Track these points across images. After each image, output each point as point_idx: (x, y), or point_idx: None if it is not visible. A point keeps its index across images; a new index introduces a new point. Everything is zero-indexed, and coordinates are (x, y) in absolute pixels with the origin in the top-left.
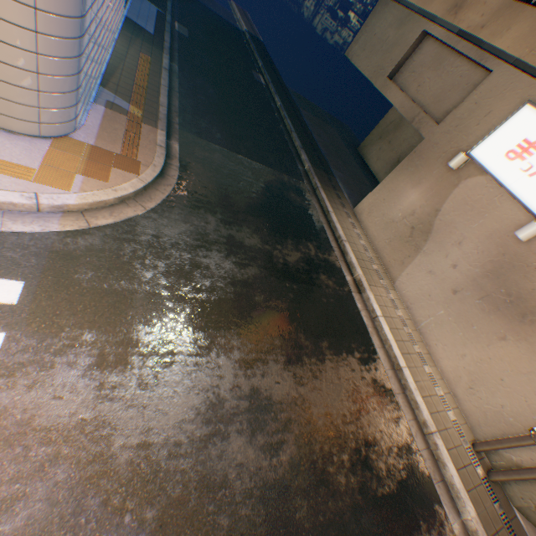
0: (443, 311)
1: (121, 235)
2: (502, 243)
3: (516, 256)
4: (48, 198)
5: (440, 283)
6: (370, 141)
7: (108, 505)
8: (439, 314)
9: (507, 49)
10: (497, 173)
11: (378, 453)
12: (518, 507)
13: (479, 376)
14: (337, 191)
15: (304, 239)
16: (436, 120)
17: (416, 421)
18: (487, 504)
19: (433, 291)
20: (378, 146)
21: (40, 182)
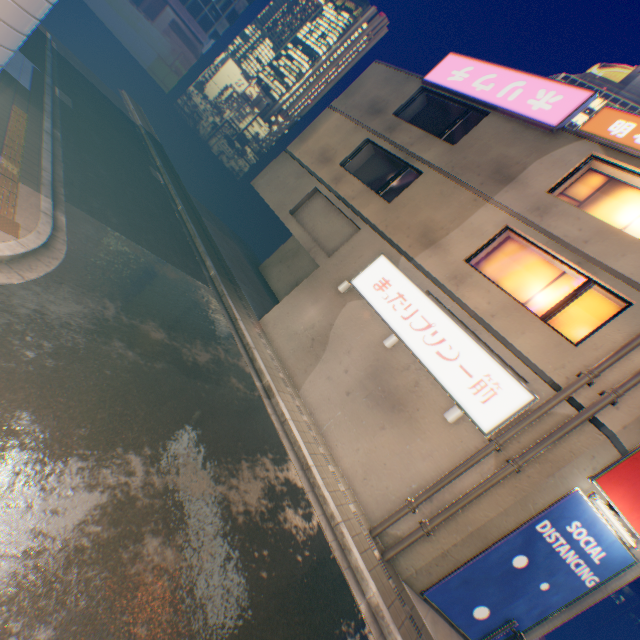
0: (341, 412)
1: None
2: (376, 351)
3: (386, 361)
4: None
5: (337, 387)
6: (272, 263)
7: None
8: (338, 415)
9: (369, 218)
10: (369, 299)
11: (296, 546)
12: (406, 578)
13: (370, 465)
14: (243, 301)
15: (214, 341)
16: (328, 254)
17: (326, 516)
18: (384, 580)
19: (332, 394)
20: (279, 269)
21: None
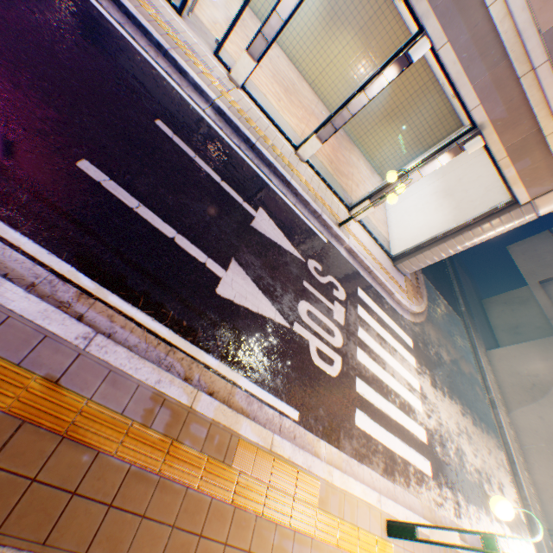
0: (543, 444)
1: (421, 329)
2: None
3: None
4: (411, 306)
5: (545, 426)
6: (495, 301)
7: (444, 434)
8: (540, 445)
9: None
10: None
11: (505, 492)
12: None
13: None
14: (477, 333)
15: (466, 359)
16: None
17: (519, 494)
18: None
19: (539, 429)
20: (500, 308)
21: (408, 298)
